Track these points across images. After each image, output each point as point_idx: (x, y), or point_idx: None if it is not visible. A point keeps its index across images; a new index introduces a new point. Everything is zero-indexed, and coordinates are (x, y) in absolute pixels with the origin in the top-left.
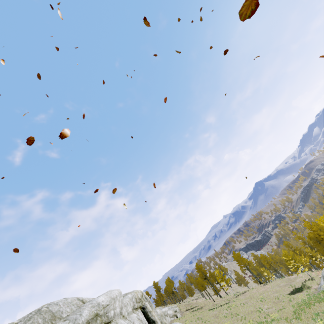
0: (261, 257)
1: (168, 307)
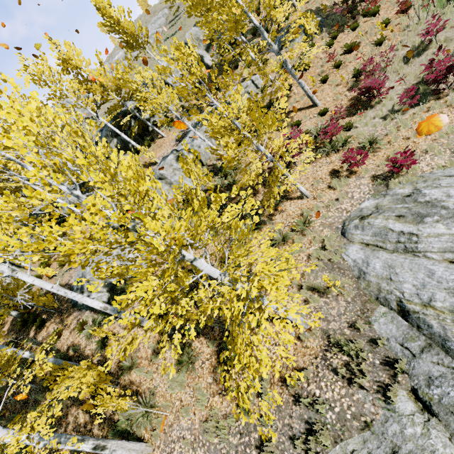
0: None
1: (158, 16)
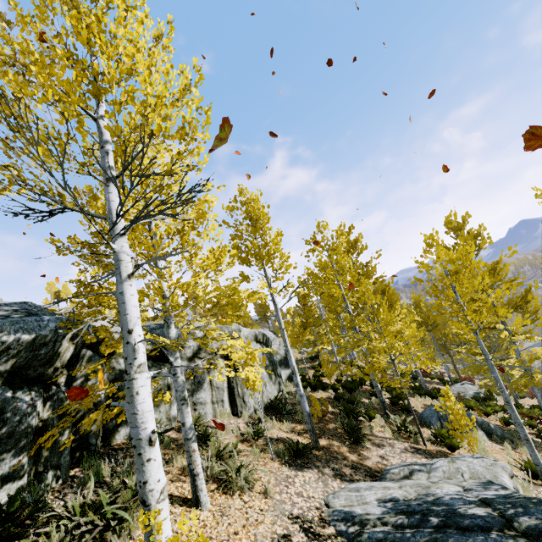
0: (262, 305)
1: None
